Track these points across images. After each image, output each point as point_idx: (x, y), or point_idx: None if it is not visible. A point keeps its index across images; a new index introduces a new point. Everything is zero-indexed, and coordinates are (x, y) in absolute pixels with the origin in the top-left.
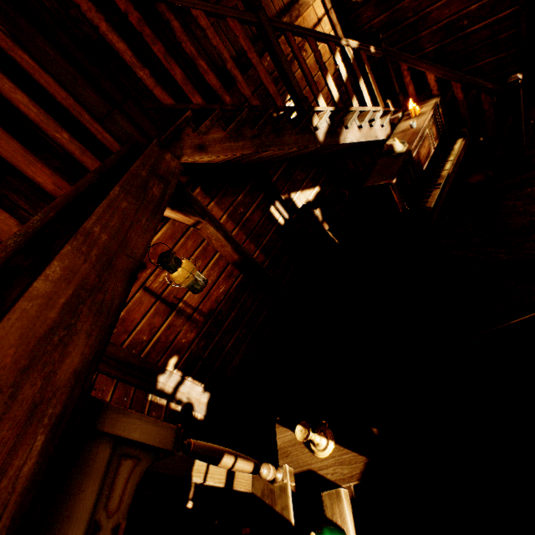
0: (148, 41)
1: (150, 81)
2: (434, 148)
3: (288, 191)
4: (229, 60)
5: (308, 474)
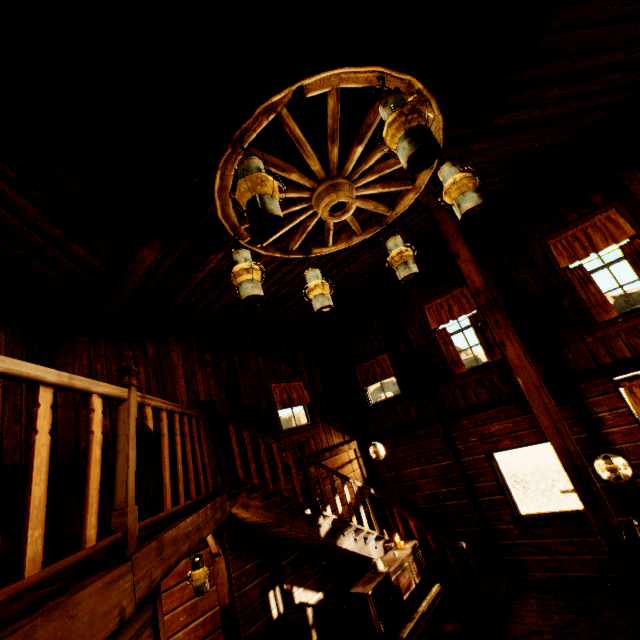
0: (248, 450)
1: (240, 465)
2: (416, 583)
3: (292, 582)
4: (280, 468)
5: None
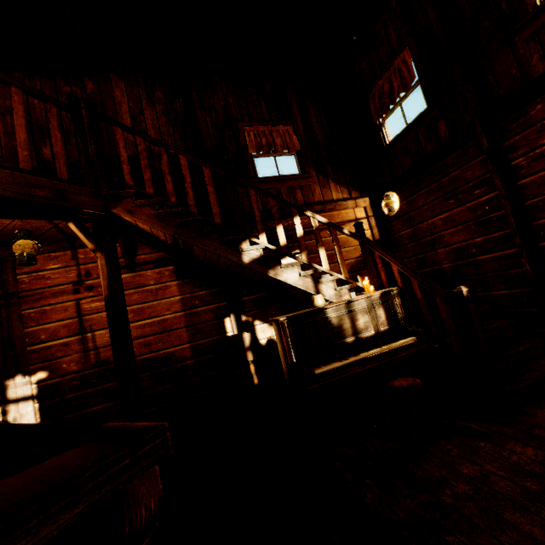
0: (141, 157)
1: (128, 171)
2: (377, 331)
3: (254, 317)
4: (189, 183)
5: None
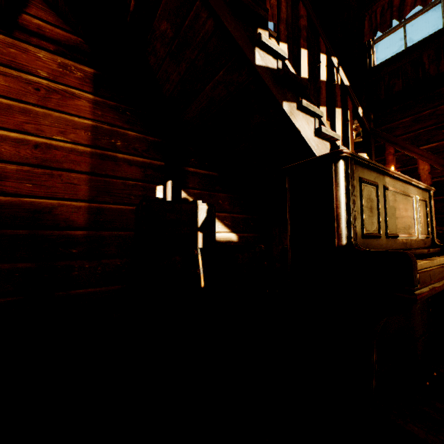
0: None
1: None
2: (417, 236)
3: (197, 198)
4: None
5: None
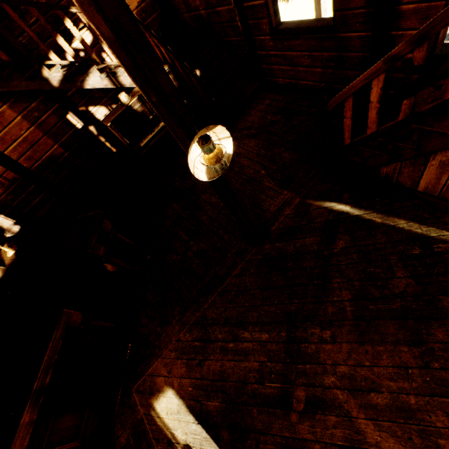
0: None
1: None
2: None
3: (86, 105)
4: None
5: (2, 262)
